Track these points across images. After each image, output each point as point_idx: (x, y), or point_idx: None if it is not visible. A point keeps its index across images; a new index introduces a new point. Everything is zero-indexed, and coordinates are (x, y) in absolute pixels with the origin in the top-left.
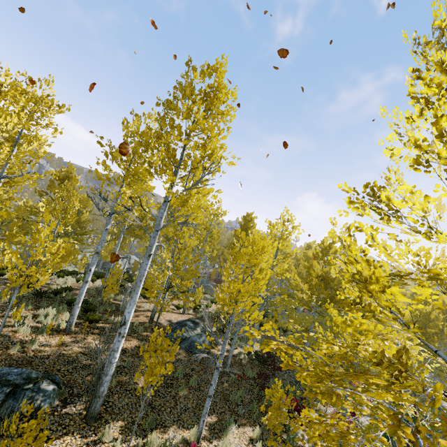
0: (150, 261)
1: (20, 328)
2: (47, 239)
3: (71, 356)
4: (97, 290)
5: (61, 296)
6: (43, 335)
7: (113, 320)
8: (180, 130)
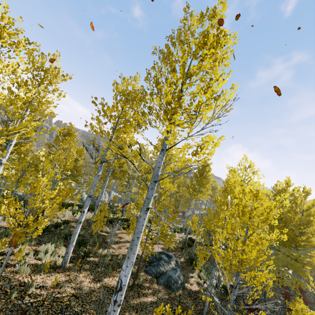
0: (147, 215)
1: (21, 268)
2: (45, 189)
3: (64, 301)
4: (87, 222)
5: (59, 229)
6: (41, 274)
7: (101, 254)
8: (183, 71)
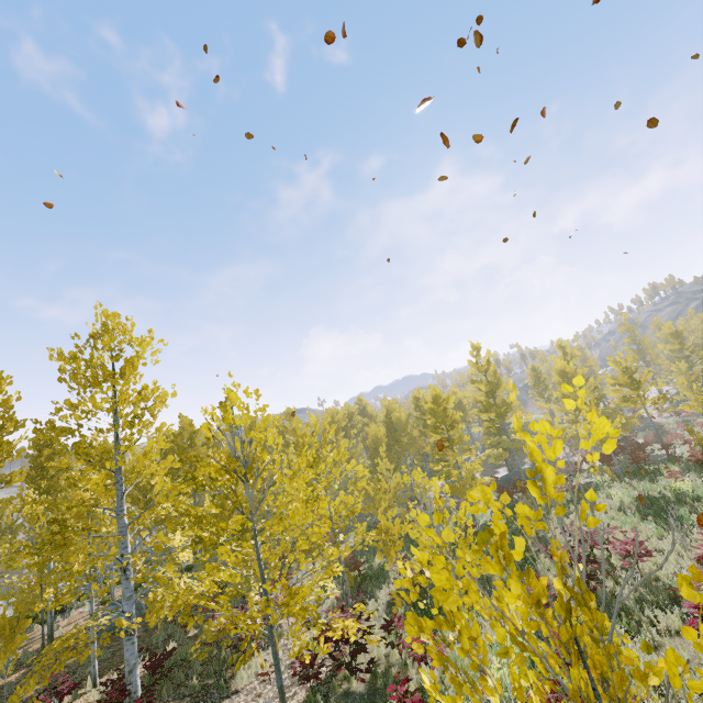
0: None
1: None
2: None
3: None
4: None
5: None
6: None
7: None
8: None
